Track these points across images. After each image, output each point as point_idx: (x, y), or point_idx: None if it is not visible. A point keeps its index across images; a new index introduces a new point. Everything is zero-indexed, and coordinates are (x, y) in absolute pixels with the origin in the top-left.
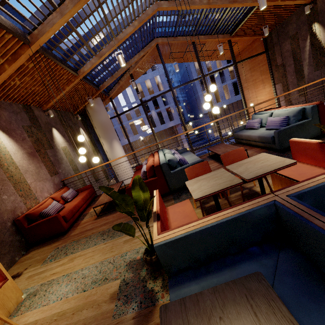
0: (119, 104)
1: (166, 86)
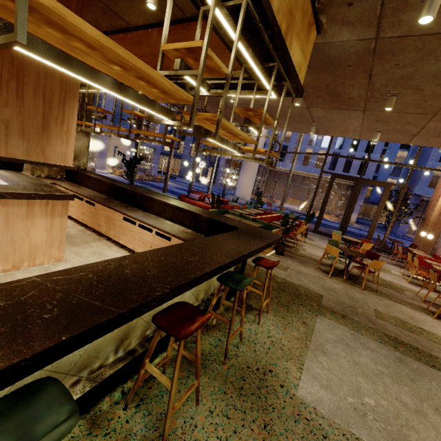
0: None
1: None
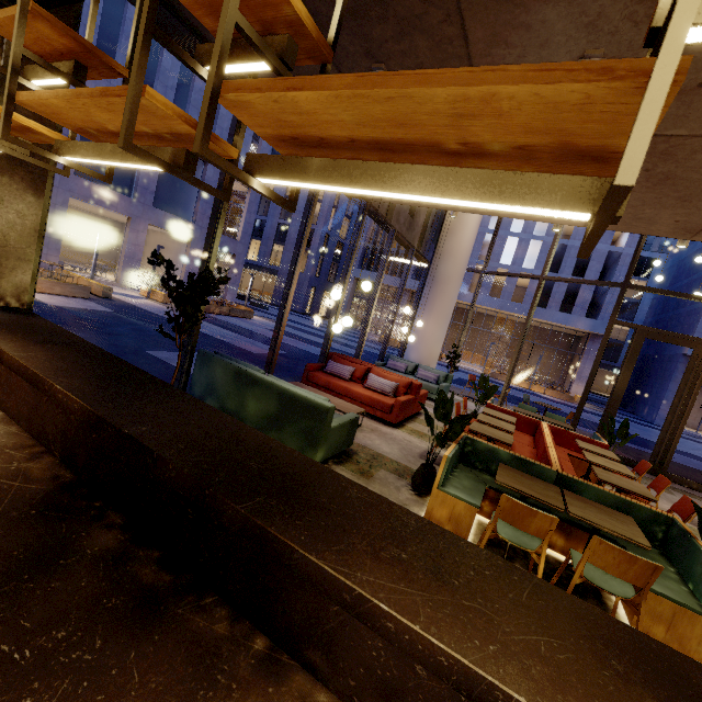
0: (507, 225)
1: (635, 243)
